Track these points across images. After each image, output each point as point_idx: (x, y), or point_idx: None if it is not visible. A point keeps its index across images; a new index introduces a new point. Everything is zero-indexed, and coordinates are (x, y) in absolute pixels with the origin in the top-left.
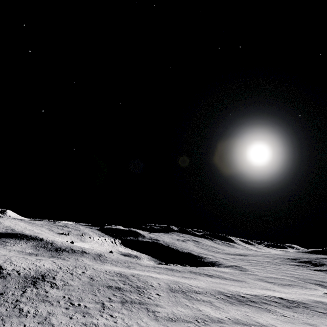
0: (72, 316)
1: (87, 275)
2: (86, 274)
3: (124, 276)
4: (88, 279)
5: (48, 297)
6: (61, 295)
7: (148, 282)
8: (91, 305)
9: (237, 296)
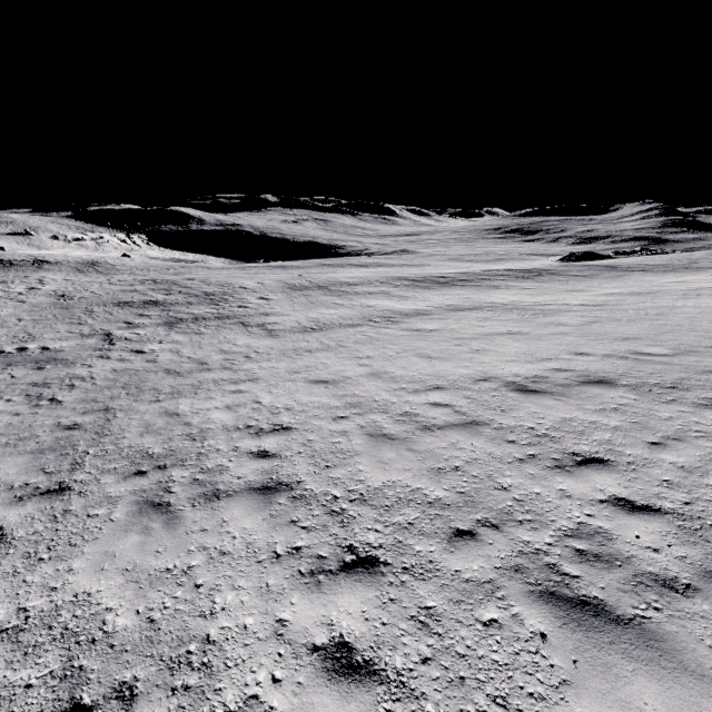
0: None
1: (47, 292)
2: (43, 291)
3: (165, 283)
4: (50, 300)
5: None
6: None
7: (233, 285)
8: (65, 343)
9: (432, 278)
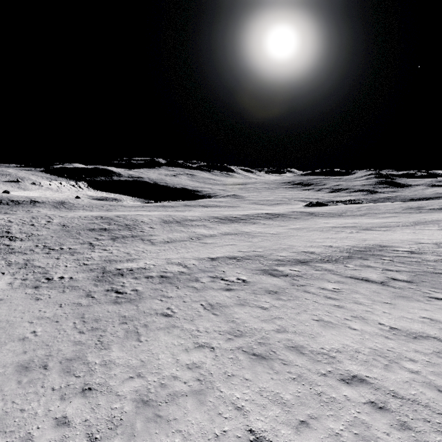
0: (58, 257)
1: (56, 223)
2: (54, 223)
3: (107, 218)
4: (59, 227)
5: (15, 249)
6: (32, 245)
7: (138, 220)
8: (76, 246)
9: (229, 218)
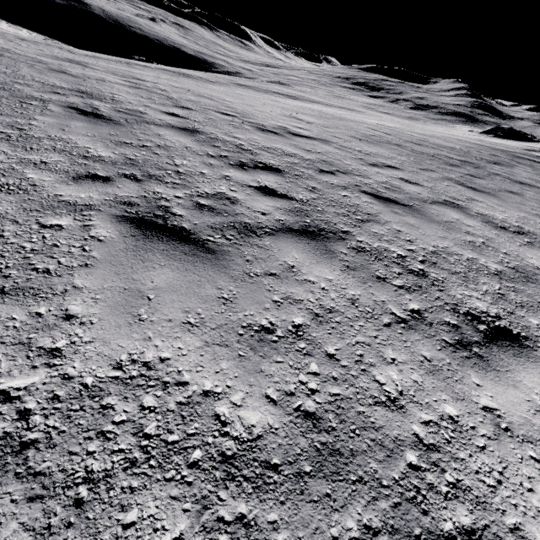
0: None
1: None
2: None
3: None
4: None
5: None
6: None
7: (240, 112)
8: None
9: None
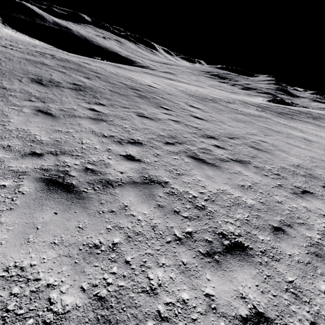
0: None
1: None
2: None
3: (67, 61)
4: None
5: None
6: None
7: (136, 80)
8: None
9: (263, 107)
